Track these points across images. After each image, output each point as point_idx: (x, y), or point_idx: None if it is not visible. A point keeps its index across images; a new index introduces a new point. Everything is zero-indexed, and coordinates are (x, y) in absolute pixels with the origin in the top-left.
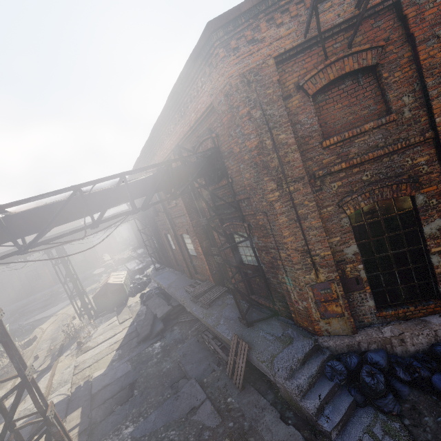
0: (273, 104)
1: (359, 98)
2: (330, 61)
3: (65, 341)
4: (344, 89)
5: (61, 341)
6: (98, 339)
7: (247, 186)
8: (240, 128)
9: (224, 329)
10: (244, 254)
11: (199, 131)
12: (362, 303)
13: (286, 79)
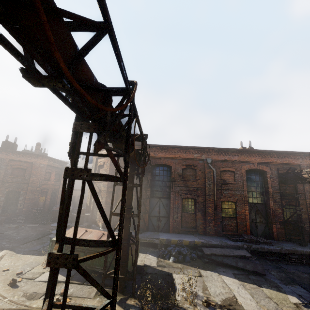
0: None
1: None
2: None
3: None
4: None
5: None
6: (217, 291)
7: (305, 190)
8: None
9: (301, 248)
10: (285, 215)
11: (284, 166)
12: None
13: None
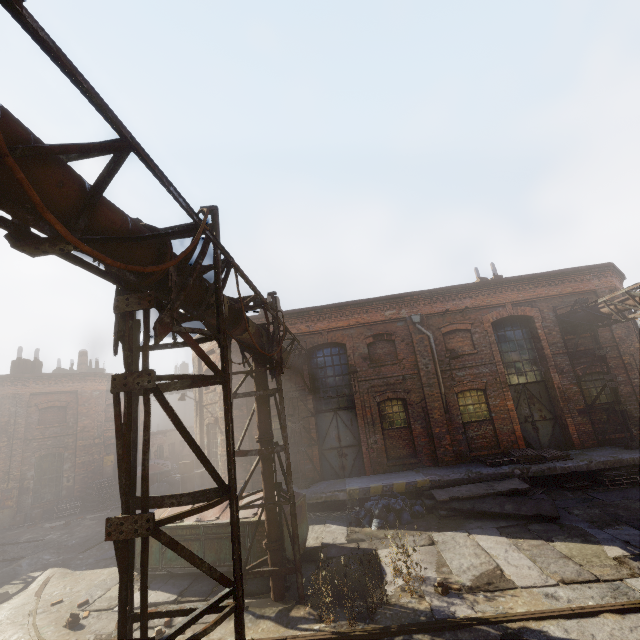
0: None
1: None
2: None
3: (353, 632)
4: None
5: None
6: (464, 564)
7: (616, 338)
8: None
9: (629, 455)
10: (588, 395)
11: (565, 299)
12: None
13: None
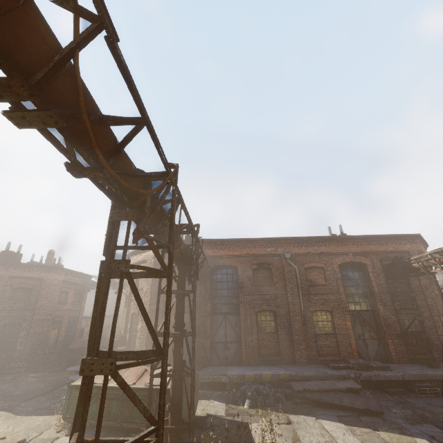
0: None
1: None
2: None
3: None
4: None
5: None
6: (313, 440)
7: (422, 285)
8: None
9: (432, 371)
10: (403, 324)
11: (388, 255)
12: None
13: None
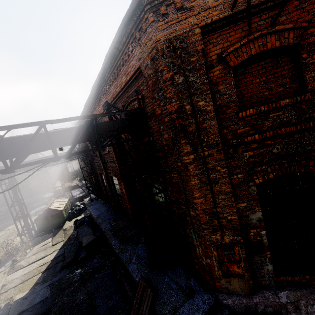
0: (196, 71)
1: (276, 76)
2: (253, 36)
3: (3, 257)
4: (263, 65)
5: (1, 256)
6: (30, 258)
7: (165, 145)
8: (162, 91)
9: (134, 269)
10: (158, 202)
11: (128, 93)
12: (262, 266)
13: (210, 50)
